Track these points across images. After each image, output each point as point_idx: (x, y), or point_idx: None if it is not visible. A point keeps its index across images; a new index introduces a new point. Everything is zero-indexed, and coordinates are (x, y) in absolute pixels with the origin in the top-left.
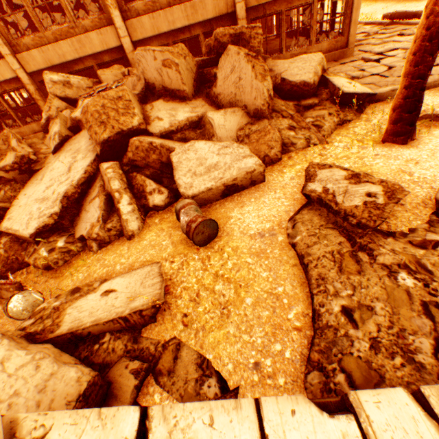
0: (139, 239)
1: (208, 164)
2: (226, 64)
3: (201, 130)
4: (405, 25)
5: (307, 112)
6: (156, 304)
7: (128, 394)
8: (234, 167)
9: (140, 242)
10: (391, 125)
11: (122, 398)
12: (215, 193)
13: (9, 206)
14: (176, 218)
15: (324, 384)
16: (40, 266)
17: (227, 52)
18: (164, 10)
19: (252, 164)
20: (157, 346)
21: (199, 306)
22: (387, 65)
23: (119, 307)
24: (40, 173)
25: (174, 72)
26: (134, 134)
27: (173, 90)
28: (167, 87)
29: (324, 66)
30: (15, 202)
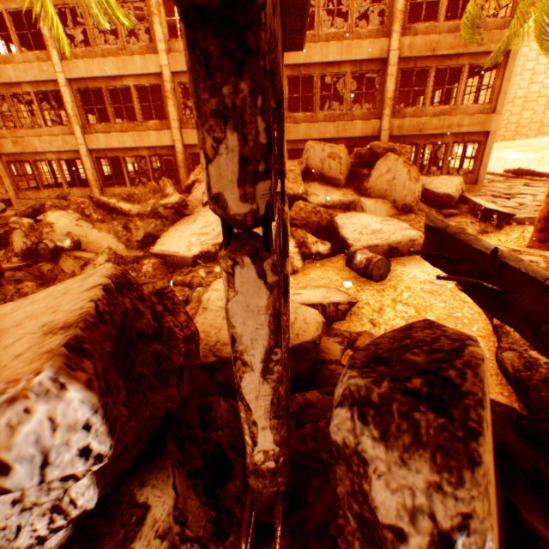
0: (304, 274)
1: (372, 229)
2: (383, 166)
3: (349, 212)
4: (528, 179)
5: (449, 218)
6: (351, 302)
7: (337, 352)
8: (398, 234)
9: (306, 276)
10: (536, 233)
11: (332, 353)
12: (378, 250)
13: (160, 236)
14: (345, 261)
15: (519, 355)
16: (195, 284)
17: (386, 157)
18: (319, 123)
19: (414, 234)
20: (351, 333)
21: (383, 316)
22: (517, 202)
23: (316, 299)
24: (191, 217)
25: (336, 163)
26: (294, 200)
27: (329, 177)
28: (324, 174)
29: (463, 188)
30: (165, 234)
